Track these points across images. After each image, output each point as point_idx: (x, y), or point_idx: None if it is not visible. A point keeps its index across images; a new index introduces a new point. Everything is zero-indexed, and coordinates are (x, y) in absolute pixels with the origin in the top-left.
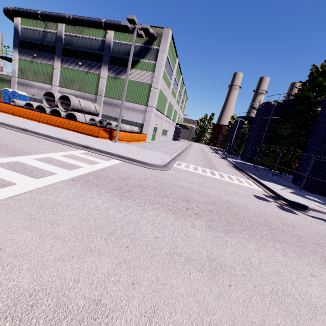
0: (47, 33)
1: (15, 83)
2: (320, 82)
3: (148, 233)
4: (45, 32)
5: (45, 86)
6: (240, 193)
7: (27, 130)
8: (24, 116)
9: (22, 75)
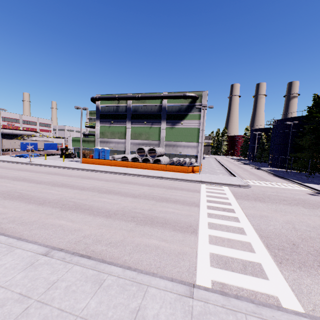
0: (119, 107)
1: (98, 142)
2: None
3: (289, 210)
4: (117, 106)
5: (120, 141)
6: (300, 194)
7: (162, 177)
8: (134, 167)
9: (103, 136)
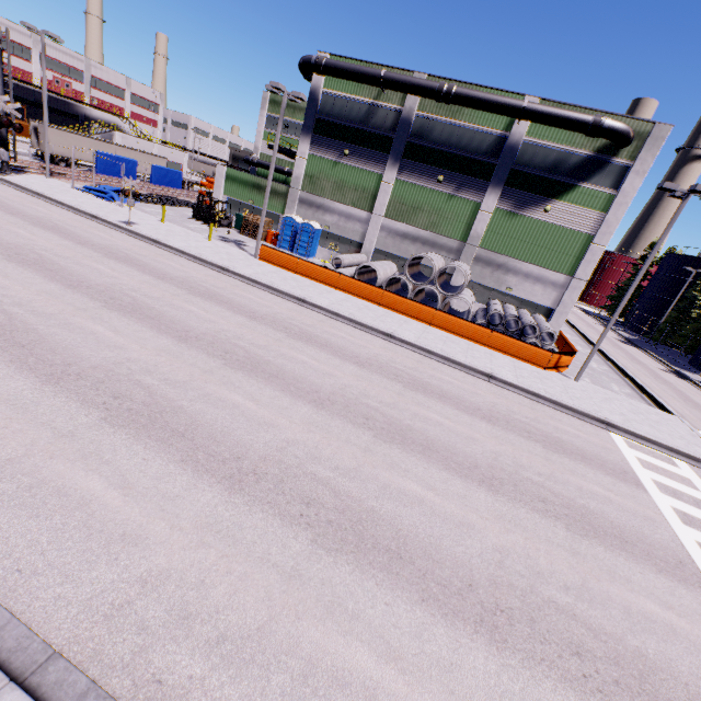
0: (377, 109)
1: (296, 200)
2: None
3: None
4: (372, 106)
5: (354, 213)
6: None
7: (493, 377)
8: (400, 310)
9: (311, 186)
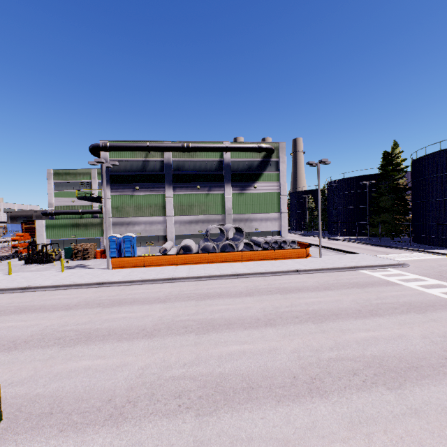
0: (148, 162)
1: (110, 225)
2: (397, 163)
3: None
4: (145, 161)
5: (154, 220)
6: None
7: (299, 271)
8: (222, 260)
9: (119, 213)
